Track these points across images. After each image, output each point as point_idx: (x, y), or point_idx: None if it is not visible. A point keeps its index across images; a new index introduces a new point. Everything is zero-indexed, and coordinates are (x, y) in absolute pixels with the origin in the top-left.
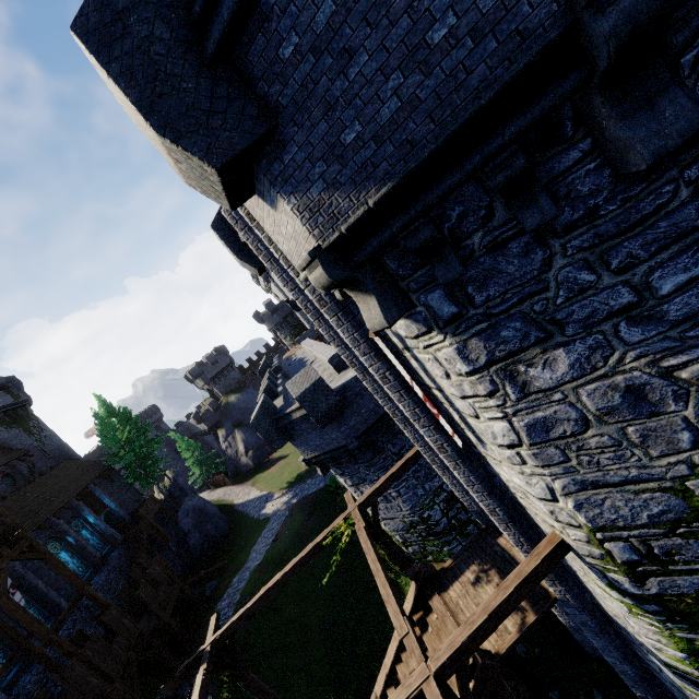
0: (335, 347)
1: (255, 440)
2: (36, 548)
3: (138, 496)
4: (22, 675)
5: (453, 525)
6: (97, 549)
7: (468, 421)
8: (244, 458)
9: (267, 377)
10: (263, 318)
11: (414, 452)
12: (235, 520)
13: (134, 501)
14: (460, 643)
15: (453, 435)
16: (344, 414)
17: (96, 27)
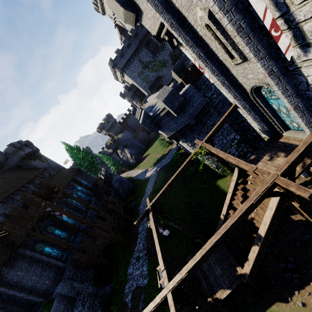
0: (189, 48)
1: (134, 151)
2: (65, 194)
3: (94, 179)
4: (76, 238)
5: (241, 154)
6: (86, 198)
7: (303, 30)
8: (131, 160)
9: (138, 110)
10: (124, 95)
11: (229, 111)
12: (134, 182)
13: (93, 181)
14: (293, 160)
15: (287, 50)
16: (186, 107)
17: None
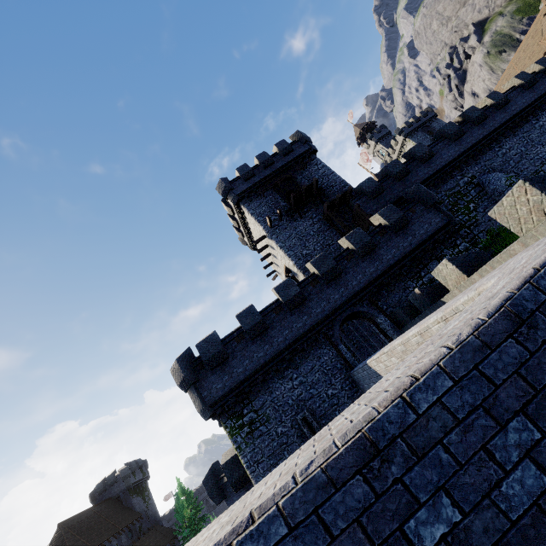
0: None
1: None
2: None
3: None
4: None
5: None
6: None
7: None
8: None
9: None
10: None
11: None
12: None
13: None
14: None
15: None
16: None
17: (205, 481)
